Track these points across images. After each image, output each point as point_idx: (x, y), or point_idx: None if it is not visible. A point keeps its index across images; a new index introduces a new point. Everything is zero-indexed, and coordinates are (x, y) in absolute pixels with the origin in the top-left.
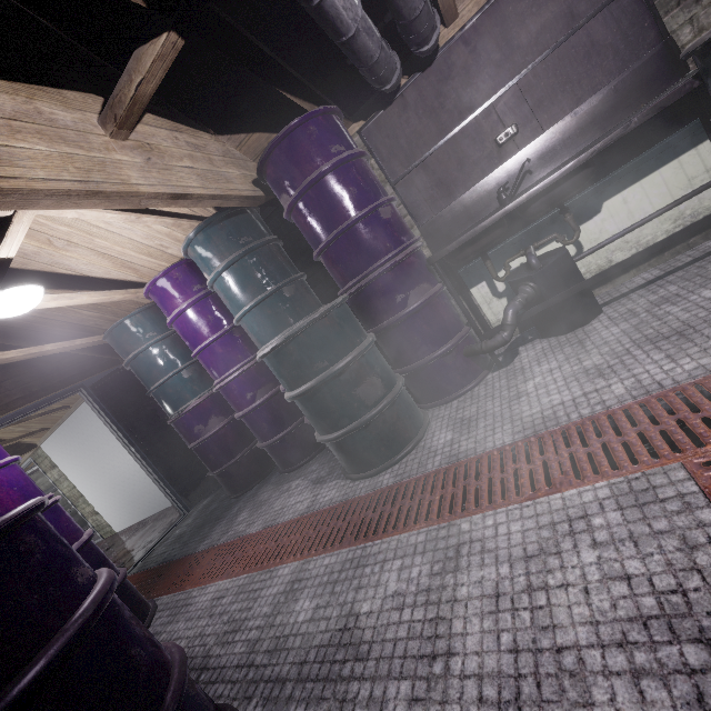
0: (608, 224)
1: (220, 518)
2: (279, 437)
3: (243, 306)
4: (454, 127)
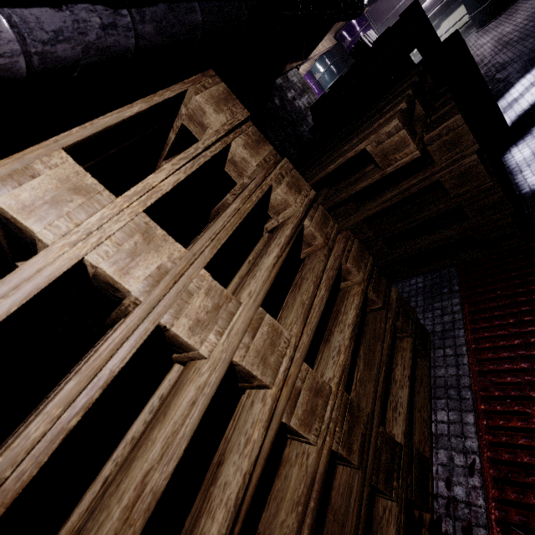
0: (443, 31)
1: None
2: None
3: (331, 82)
4: (397, 6)
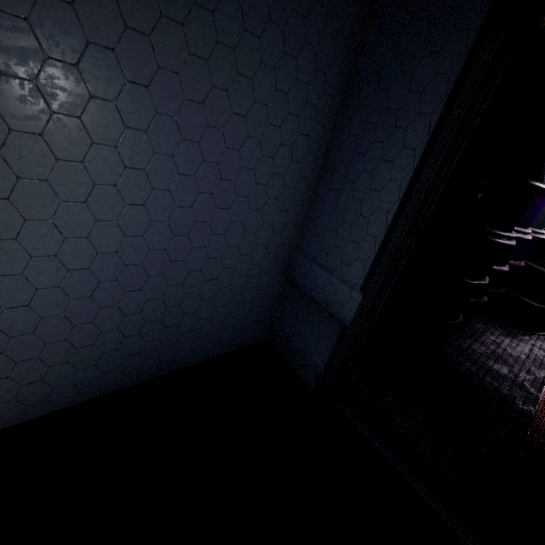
0: None
1: (470, 377)
2: (486, 297)
3: None
4: None
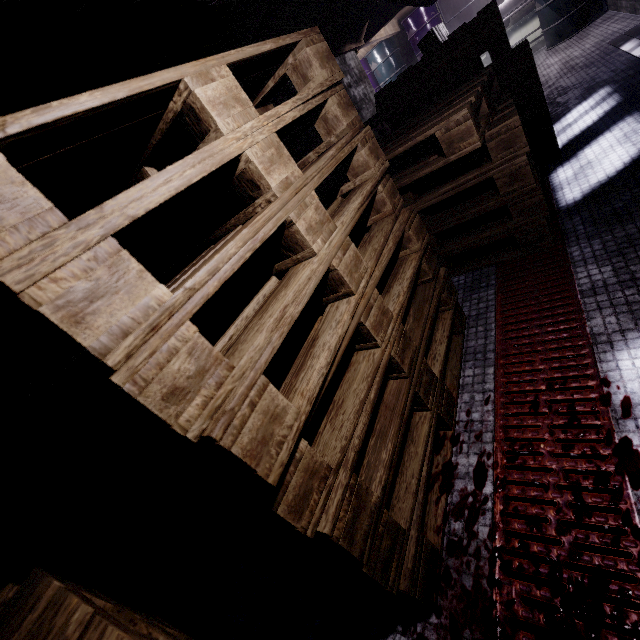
0: (514, 42)
1: None
2: None
3: (388, 77)
4: (471, 1)
